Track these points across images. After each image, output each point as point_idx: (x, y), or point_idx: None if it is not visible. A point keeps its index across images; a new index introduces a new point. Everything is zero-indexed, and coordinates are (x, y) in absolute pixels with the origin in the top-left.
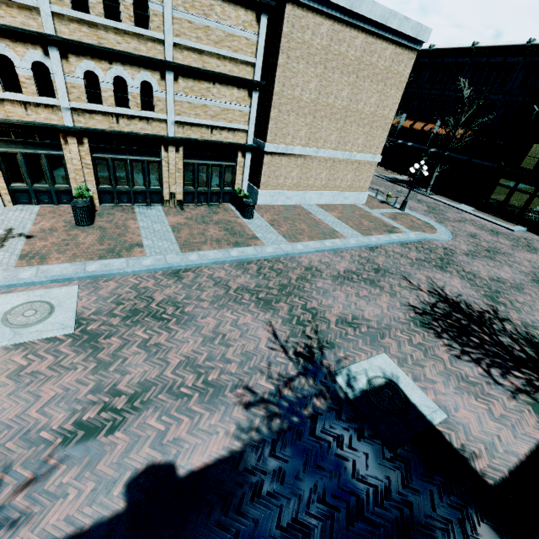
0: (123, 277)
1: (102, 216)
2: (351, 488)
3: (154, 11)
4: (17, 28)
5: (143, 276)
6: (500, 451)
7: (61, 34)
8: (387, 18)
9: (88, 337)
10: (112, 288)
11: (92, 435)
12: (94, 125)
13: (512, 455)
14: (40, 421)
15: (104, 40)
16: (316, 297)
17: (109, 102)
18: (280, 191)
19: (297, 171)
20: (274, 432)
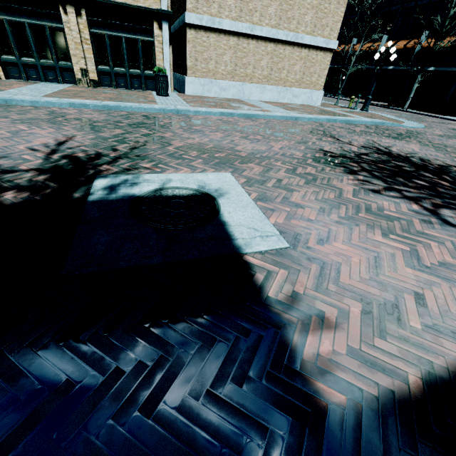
0: None
1: None
2: None
3: None
4: None
5: None
6: (413, 326)
7: None
8: None
9: None
10: None
11: None
12: None
13: (452, 339)
14: None
15: None
16: (177, 132)
17: None
18: (211, 79)
19: (231, 54)
20: None
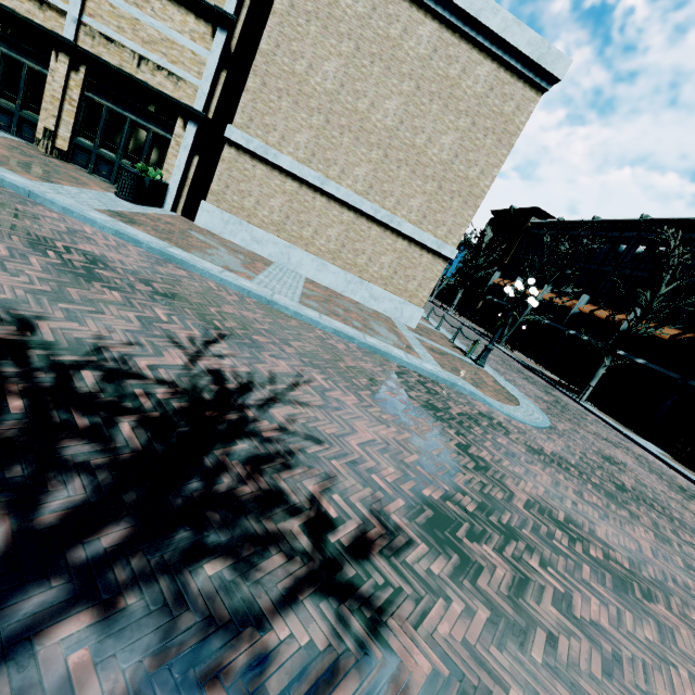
0: None
1: None
2: None
3: None
4: None
5: None
6: None
7: None
8: (480, 8)
9: None
10: None
11: None
12: None
13: None
14: None
15: None
16: None
17: None
18: (242, 220)
19: (283, 201)
20: None
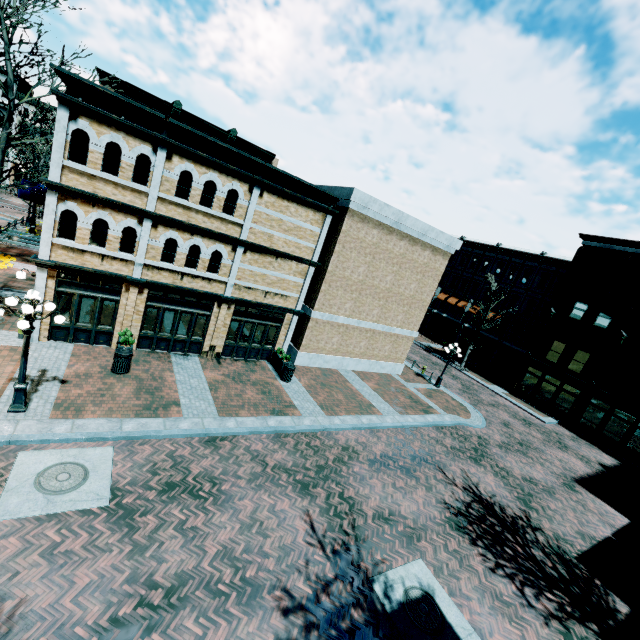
0: (159, 441)
1: (138, 362)
2: None
3: (241, 205)
4: (125, 204)
5: (179, 442)
6: None
7: (158, 211)
8: (427, 230)
9: (124, 512)
10: (148, 453)
11: (128, 636)
12: (159, 279)
13: None
14: (74, 613)
15: (192, 219)
16: (353, 484)
17: (179, 263)
18: (319, 354)
19: (338, 337)
20: None
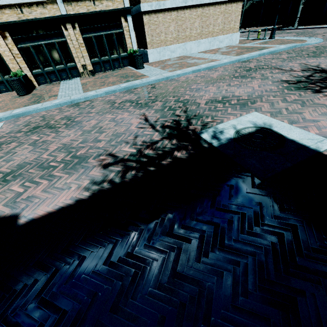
0: (37, 113)
1: (37, 89)
2: (208, 218)
3: None
4: None
5: (52, 110)
6: None
7: None
8: None
9: None
10: (27, 119)
11: None
12: (7, 19)
13: None
14: None
15: None
16: (189, 94)
17: None
18: (164, 47)
19: (174, 25)
20: (127, 181)
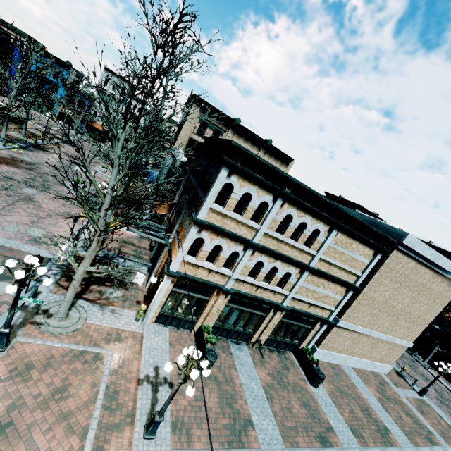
0: None
1: None
2: None
3: (318, 240)
4: (240, 236)
5: None
6: None
7: (259, 241)
8: None
9: None
10: None
11: None
12: (241, 289)
13: None
14: None
15: (280, 248)
16: None
17: (259, 278)
18: (331, 352)
19: (350, 341)
20: None
